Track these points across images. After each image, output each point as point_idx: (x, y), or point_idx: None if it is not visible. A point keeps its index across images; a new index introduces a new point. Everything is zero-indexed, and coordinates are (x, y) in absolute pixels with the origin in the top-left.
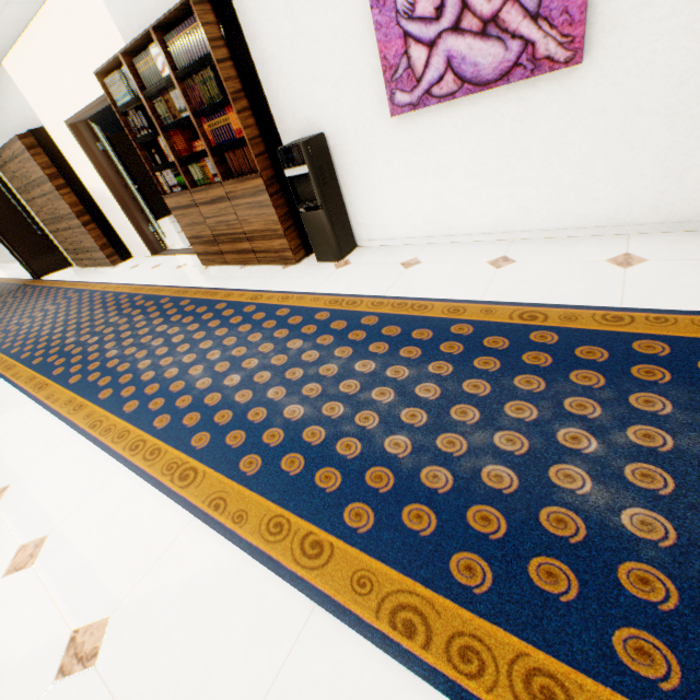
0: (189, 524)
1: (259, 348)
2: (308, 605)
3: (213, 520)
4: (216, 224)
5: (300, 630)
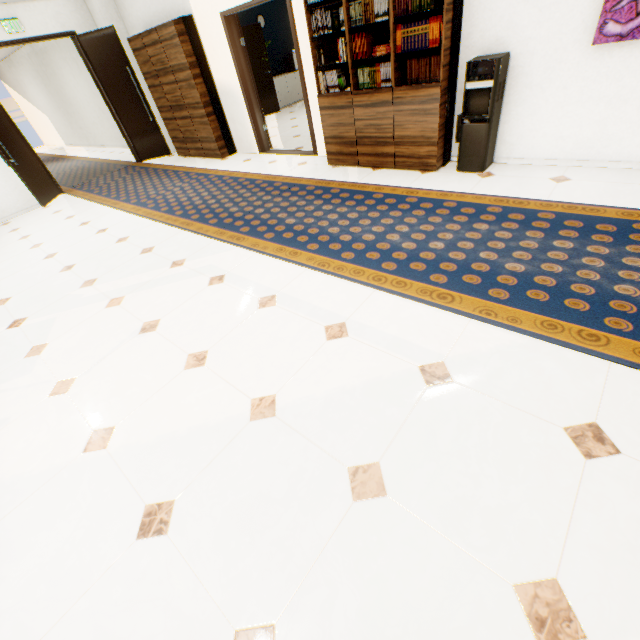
0: (469, 322)
1: (446, 227)
2: (605, 362)
3: (490, 320)
4: (364, 127)
5: (606, 372)
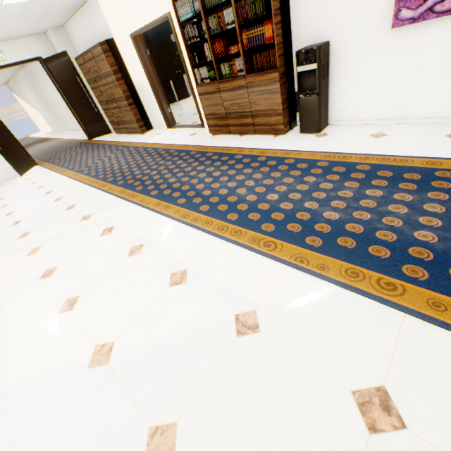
0: (285, 269)
1: (283, 180)
2: (399, 314)
3: (303, 268)
4: (230, 105)
5: (400, 325)
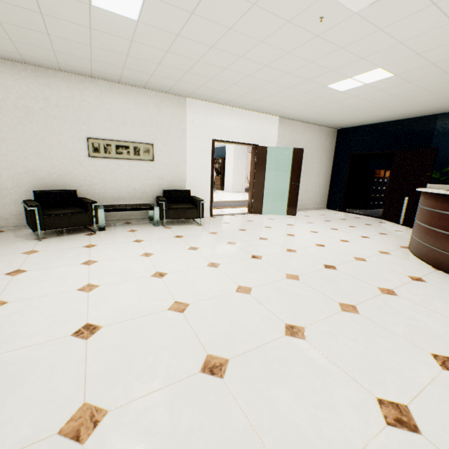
0: None
1: None
2: None
3: None
4: None
5: None
